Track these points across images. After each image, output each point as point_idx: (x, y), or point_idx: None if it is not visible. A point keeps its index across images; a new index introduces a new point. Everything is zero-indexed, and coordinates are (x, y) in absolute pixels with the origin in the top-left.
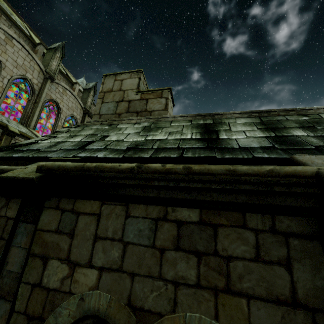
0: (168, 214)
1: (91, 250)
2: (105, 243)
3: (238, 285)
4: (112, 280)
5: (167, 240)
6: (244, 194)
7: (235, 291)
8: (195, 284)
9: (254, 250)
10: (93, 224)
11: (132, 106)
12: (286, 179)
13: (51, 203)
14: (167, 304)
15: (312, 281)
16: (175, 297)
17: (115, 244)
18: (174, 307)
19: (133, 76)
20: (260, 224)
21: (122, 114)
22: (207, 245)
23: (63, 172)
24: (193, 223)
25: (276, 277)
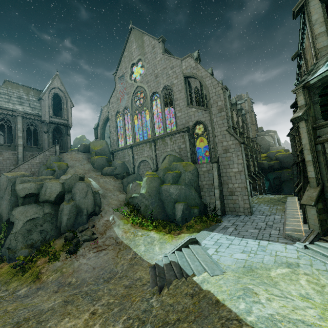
0: None
1: None
2: None
3: None
4: None
5: None
6: None
7: None
8: None
9: None
10: None
11: None
12: None
13: None
14: None
15: None
16: None
17: None
18: None
19: None
20: None
21: None
22: None
23: None
24: None
25: None
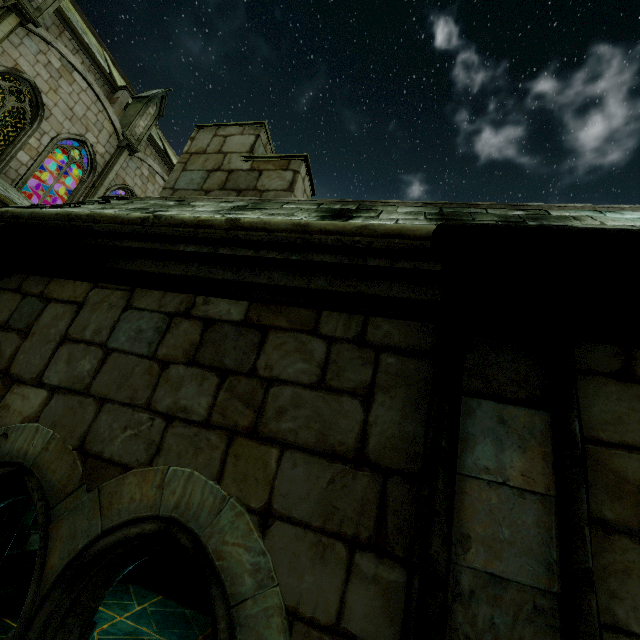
0: (195, 308)
1: (49, 359)
2: (76, 348)
3: (272, 425)
4: (65, 408)
5: (179, 348)
6: (324, 275)
7: (264, 436)
8: (203, 422)
9: (319, 370)
10: (66, 318)
11: (234, 179)
12: (383, 240)
13: (11, 282)
14: (144, 450)
15: (399, 425)
16: (162, 441)
17: (91, 351)
18: (154, 456)
19: (247, 132)
20: (341, 329)
21: (213, 192)
22: (242, 359)
23: (35, 221)
24: (231, 323)
25: (341, 414)
